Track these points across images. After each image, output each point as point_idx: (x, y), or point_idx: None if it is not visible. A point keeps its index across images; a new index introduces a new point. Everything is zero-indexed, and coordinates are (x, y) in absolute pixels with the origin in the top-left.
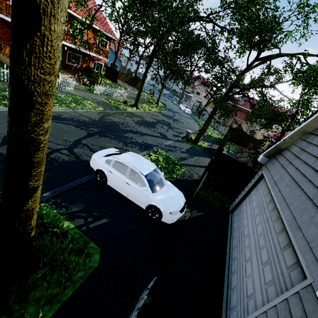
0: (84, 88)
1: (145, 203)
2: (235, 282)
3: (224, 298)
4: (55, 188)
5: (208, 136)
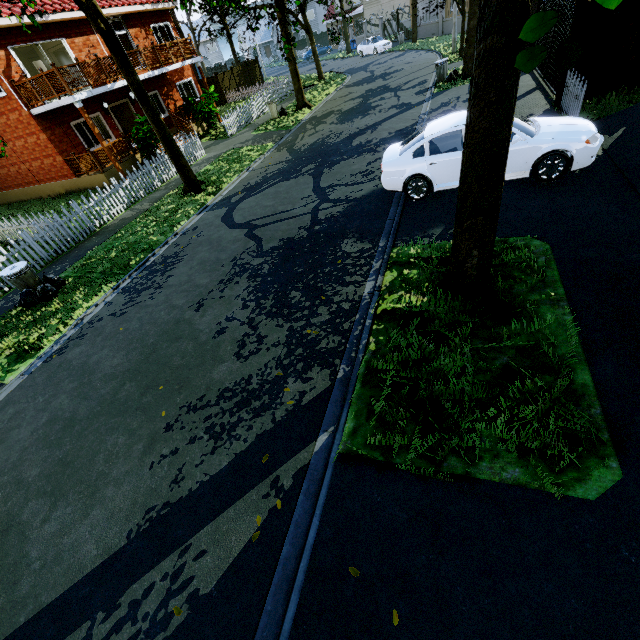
0: (210, 141)
1: (526, 165)
2: None
3: None
4: (380, 234)
5: None
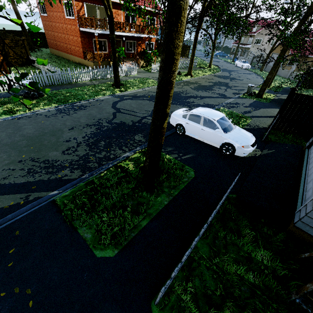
0: (143, 70)
1: (219, 143)
2: (310, 186)
3: (299, 197)
4: None
5: (275, 88)
